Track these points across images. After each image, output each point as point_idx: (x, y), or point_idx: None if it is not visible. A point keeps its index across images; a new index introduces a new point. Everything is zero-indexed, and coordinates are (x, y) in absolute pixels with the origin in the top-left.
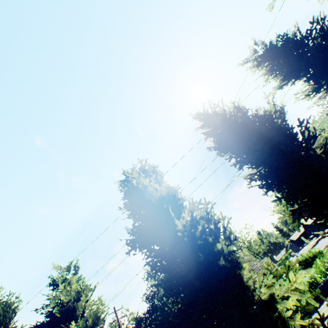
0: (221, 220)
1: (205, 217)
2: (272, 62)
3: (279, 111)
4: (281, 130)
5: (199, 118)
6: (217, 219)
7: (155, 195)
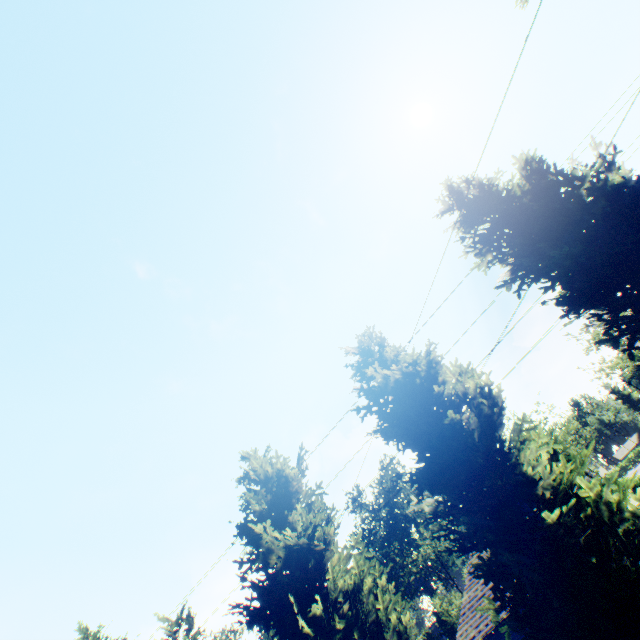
0: (381, 605)
1: (347, 613)
2: (486, 243)
3: (480, 396)
4: (472, 459)
5: (353, 365)
6: (381, 586)
7: (276, 545)
